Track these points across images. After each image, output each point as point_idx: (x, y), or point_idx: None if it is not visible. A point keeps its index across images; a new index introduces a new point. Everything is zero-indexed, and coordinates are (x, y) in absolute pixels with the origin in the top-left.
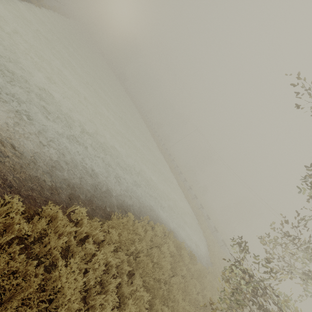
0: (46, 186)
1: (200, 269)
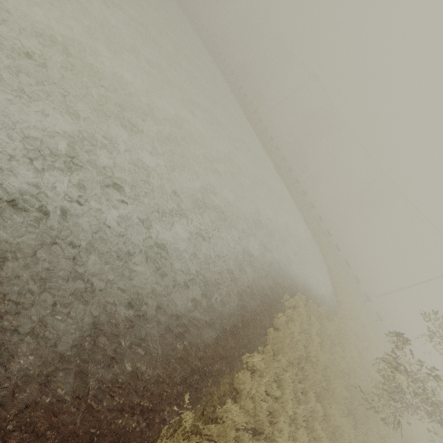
0: (218, 342)
1: (336, 326)
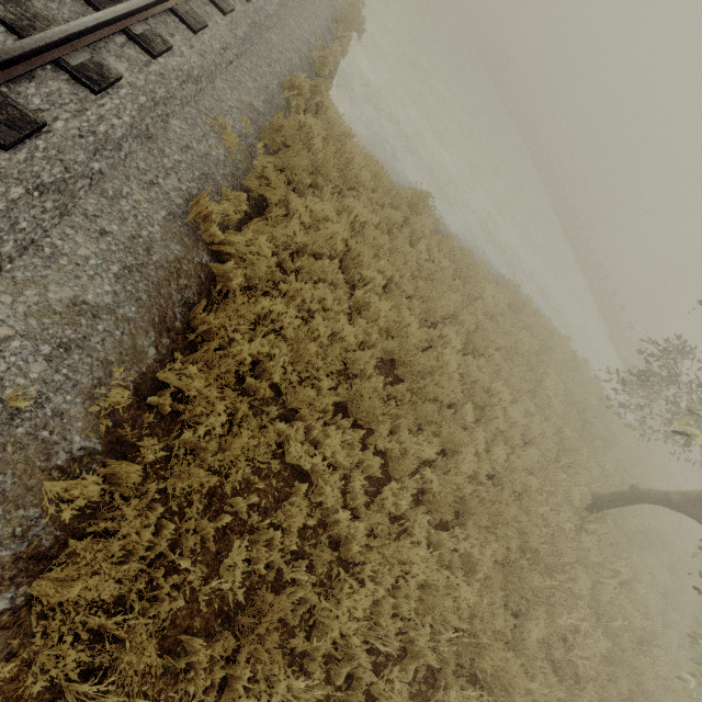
0: None
1: (605, 401)
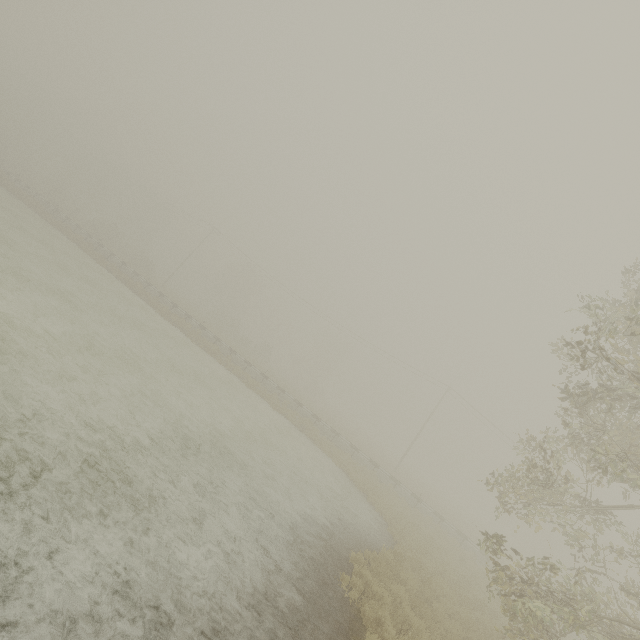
0: None
1: (409, 563)
